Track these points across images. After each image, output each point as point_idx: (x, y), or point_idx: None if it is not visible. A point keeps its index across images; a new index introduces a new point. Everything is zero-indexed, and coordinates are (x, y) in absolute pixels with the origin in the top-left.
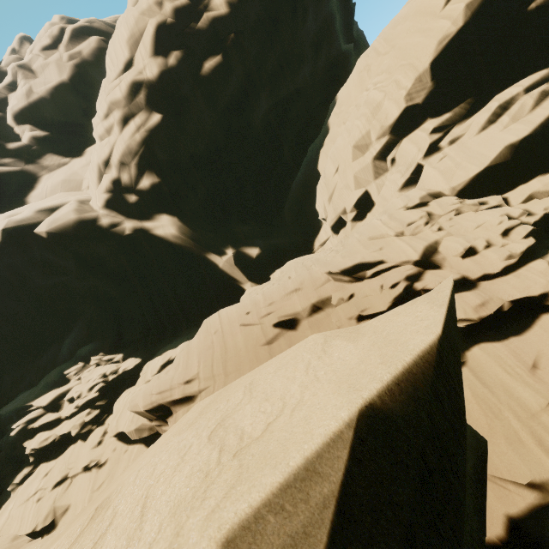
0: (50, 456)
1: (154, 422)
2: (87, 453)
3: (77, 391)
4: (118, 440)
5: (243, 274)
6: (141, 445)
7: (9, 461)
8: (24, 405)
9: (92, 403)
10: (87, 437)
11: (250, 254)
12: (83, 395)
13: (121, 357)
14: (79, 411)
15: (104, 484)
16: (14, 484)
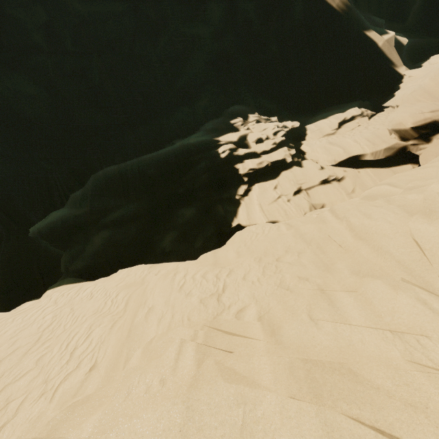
0: (260, 179)
1: (412, 141)
2: (320, 171)
3: (262, 134)
4: (339, 167)
5: (399, 57)
6: (371, 168)
7: (211, 183)
8: (212, 139)
9: (280, 145)
10: (299, 165)
11: (402, 41)
12: (271, 137)
13: (277, 119)
14: (275, 148)
15: (356, 189)
16: (238, 195)
